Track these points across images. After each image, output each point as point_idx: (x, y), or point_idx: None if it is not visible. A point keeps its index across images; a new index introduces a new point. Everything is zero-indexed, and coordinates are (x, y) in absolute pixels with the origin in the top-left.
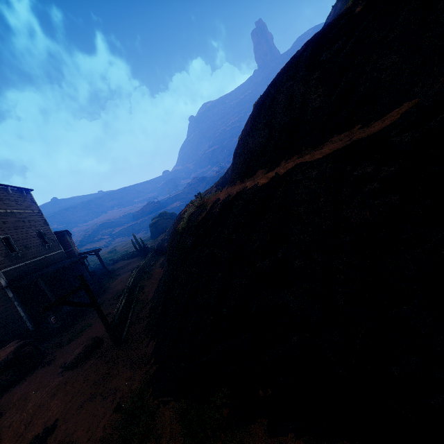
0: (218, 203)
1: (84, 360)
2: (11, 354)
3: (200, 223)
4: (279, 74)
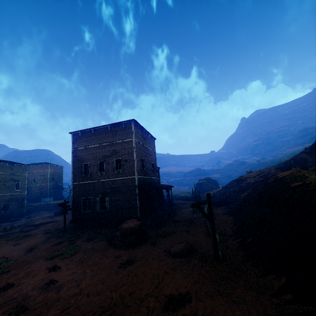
0: None
1: (186, 256)
2: (137, 225)
3: None
4: None
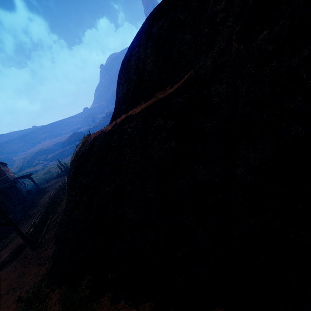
0: (89, 142)
1: (9, 263)
2: None
3: (79, 157)
4: (133, 41)
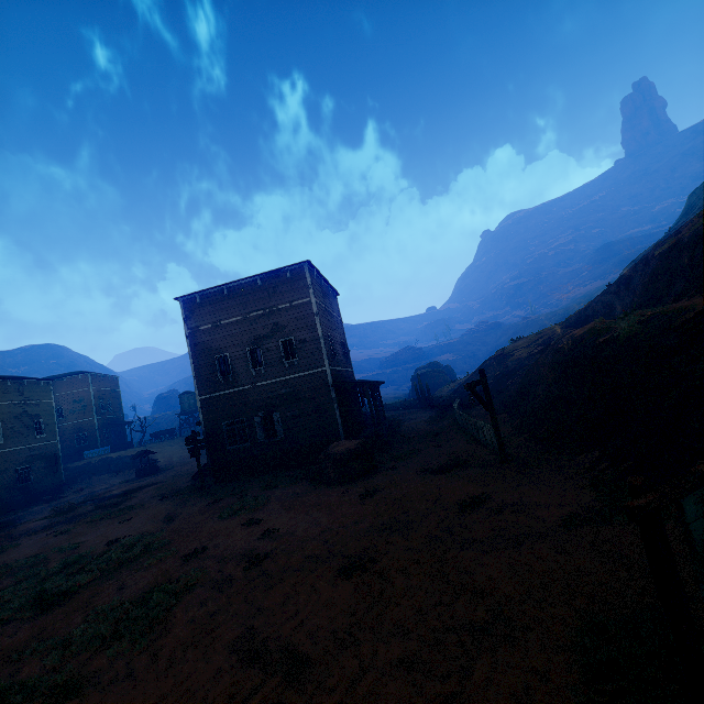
0: None
1: (456, 469)
2: (359, 445)
3: (688, 322)
4: None
